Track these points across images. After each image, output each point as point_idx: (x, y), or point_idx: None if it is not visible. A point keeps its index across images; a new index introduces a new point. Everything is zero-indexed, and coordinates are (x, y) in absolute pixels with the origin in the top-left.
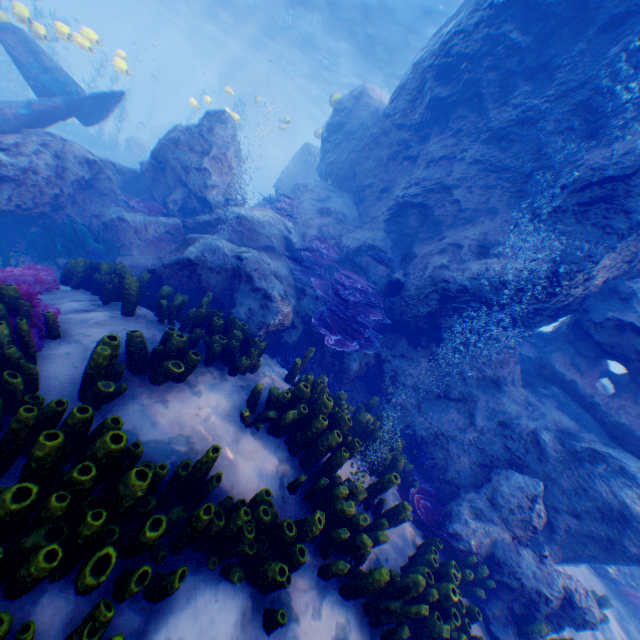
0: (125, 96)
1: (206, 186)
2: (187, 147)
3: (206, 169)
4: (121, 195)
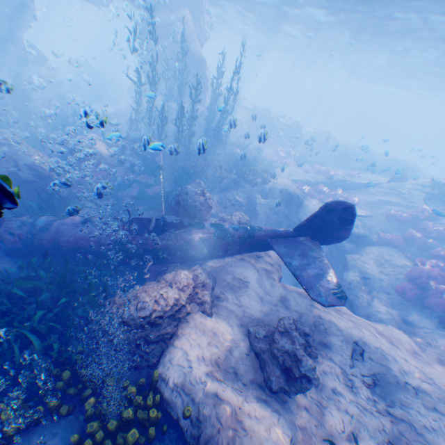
0: None
1: None
2: None
3: None
4: None
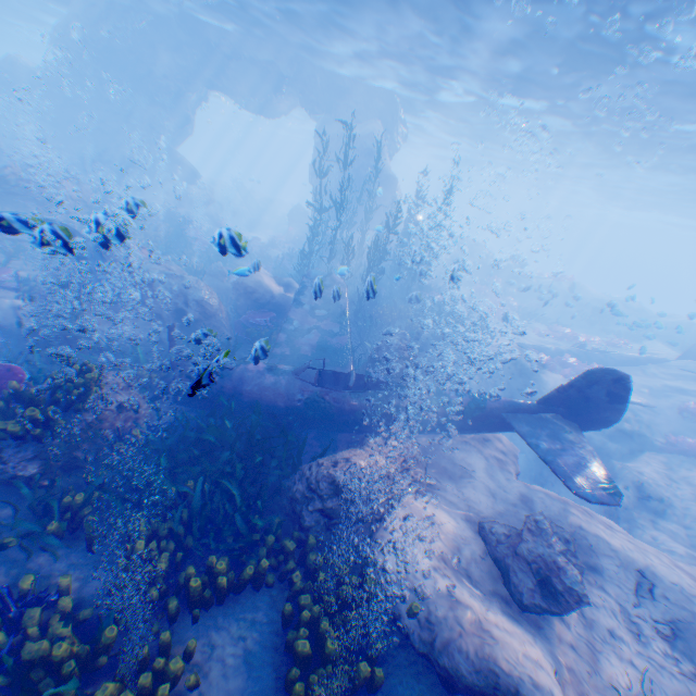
0: None
1: None
2: None
3: None
4: None
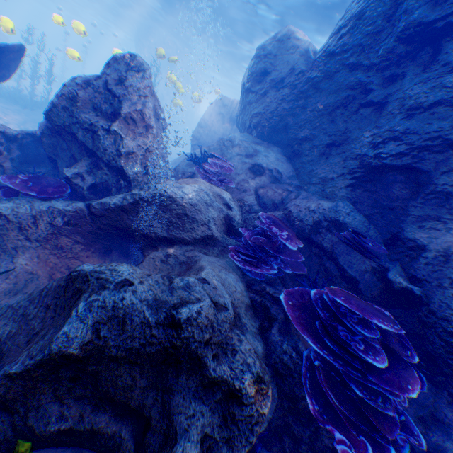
0: (25, 50)
1: (117, 154)
2: (89, 104)
3: (115, 132)
4: (13, 168)
